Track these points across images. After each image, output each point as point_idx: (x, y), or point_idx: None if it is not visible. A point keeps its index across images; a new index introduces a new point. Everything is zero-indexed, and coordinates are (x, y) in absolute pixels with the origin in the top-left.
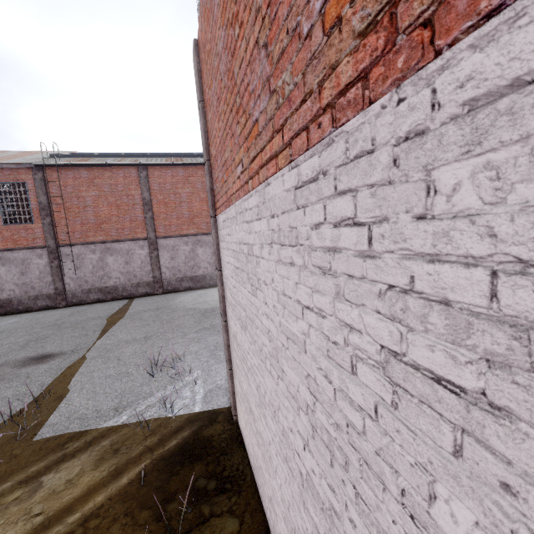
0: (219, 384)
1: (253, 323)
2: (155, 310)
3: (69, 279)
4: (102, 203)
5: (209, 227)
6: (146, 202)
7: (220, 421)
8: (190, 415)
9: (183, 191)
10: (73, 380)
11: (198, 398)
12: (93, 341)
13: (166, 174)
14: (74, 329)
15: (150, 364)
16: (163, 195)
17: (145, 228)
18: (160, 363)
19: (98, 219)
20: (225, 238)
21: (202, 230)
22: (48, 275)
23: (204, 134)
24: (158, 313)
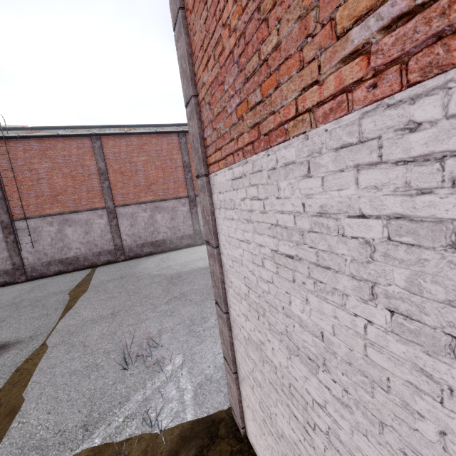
0: (208, 374)
1: (379, 386)
2: (119, 280)
3: (27, 253)
4: (56, 174)
5: (166, 193)
6: (102, 172)
7: (224, 437)
8: (183, 429)
9: (138, 160)
10: (30, 382)
11: (187, 399)
12: (54, 322)
13: (120, 144)
14: (33, 308)
15: (122, 350)
16: (119, 164)
17: (103, 197)
18: (133, 347)
19: (53, 191)
20: (239, 204)
21: (159, 197)
22: (4, 251)
23: (188, 58)
24: (123, 282)
